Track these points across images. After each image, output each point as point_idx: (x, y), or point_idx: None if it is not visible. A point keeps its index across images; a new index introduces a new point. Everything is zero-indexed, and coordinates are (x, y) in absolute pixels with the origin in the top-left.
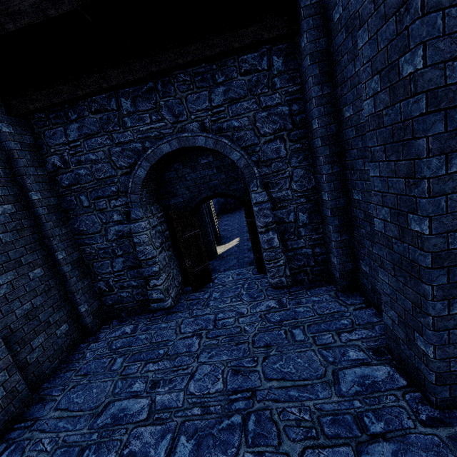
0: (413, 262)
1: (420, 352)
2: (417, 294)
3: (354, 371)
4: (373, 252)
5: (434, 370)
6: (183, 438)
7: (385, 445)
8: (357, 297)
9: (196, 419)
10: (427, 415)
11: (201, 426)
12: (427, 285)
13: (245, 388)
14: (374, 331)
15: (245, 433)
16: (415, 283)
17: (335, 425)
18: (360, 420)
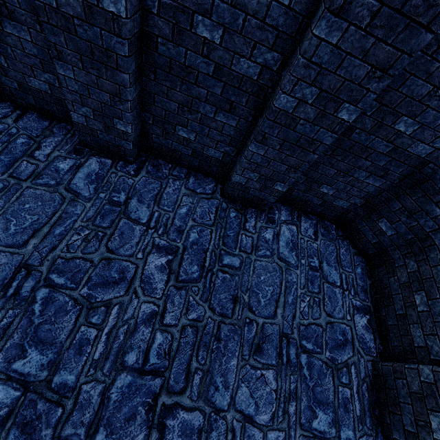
0: (109, 51)
1: (120, 133)
2: (115, 85)
3: (79, 177)
4: (7, 32)
5: (132, 140)
6: (17, 363)
7: (133, 201)
8: (0, 104)
9: (4, 345)
10: (133, 170)
11: (19, 339)
12: (126, 74)
13: (11, 274)
14: (57, 135)
15: (64, 288)
16: (112, 74)
17: (106, 218)
18: (113, 201)
